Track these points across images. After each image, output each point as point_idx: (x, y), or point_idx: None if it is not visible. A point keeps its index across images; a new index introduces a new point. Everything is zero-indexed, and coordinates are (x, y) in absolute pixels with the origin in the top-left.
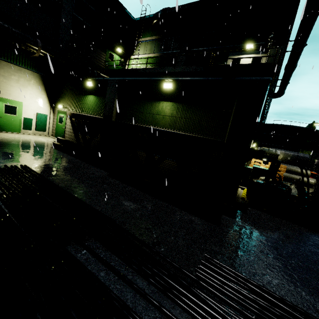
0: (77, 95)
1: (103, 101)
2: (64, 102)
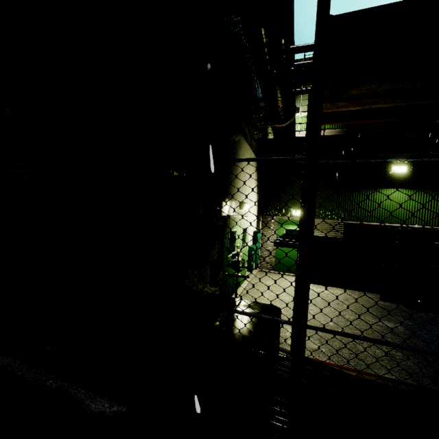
0: (344, 190)
1: (438, 199)
2: (299, 204)
